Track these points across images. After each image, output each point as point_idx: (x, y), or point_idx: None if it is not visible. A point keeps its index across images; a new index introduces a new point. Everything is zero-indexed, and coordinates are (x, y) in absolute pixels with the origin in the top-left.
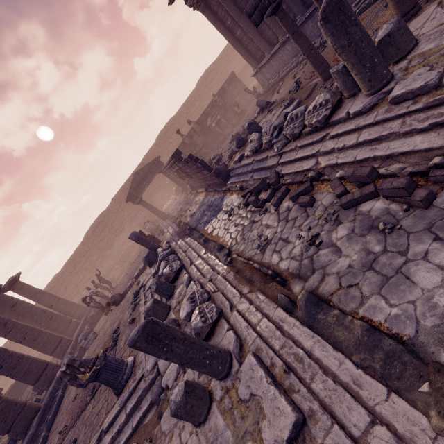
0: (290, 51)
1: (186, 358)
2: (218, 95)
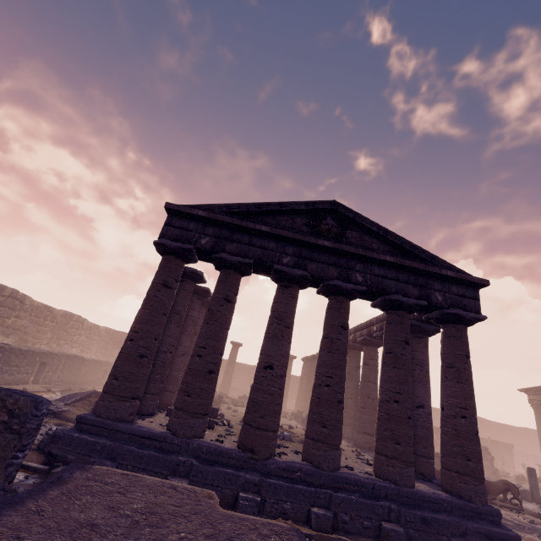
0: None
1: (537, 486)
2: (491, 441)
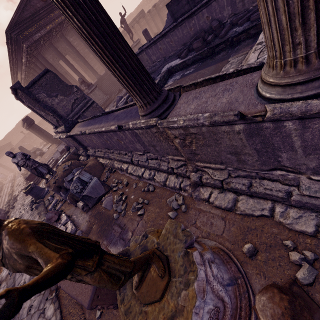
0: None
1: None
2: None
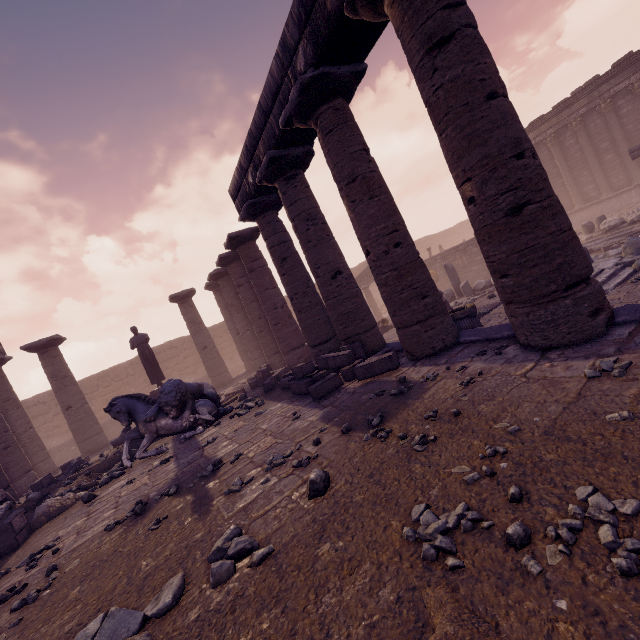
0: (582, 217)
1: None
2: None
